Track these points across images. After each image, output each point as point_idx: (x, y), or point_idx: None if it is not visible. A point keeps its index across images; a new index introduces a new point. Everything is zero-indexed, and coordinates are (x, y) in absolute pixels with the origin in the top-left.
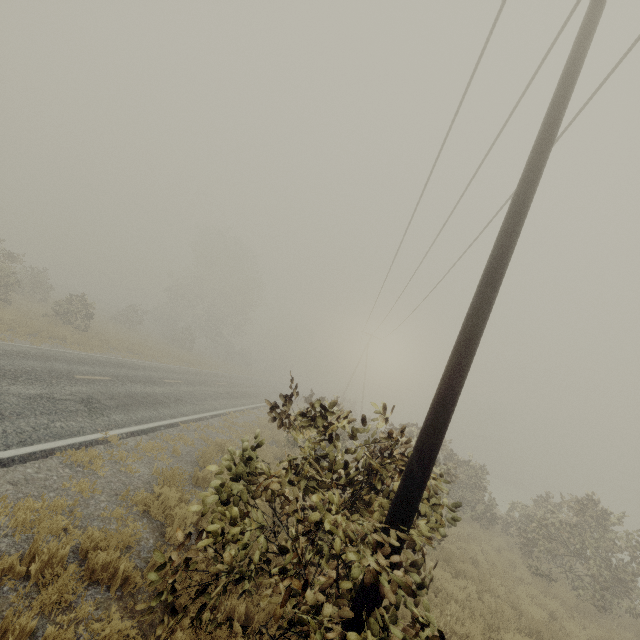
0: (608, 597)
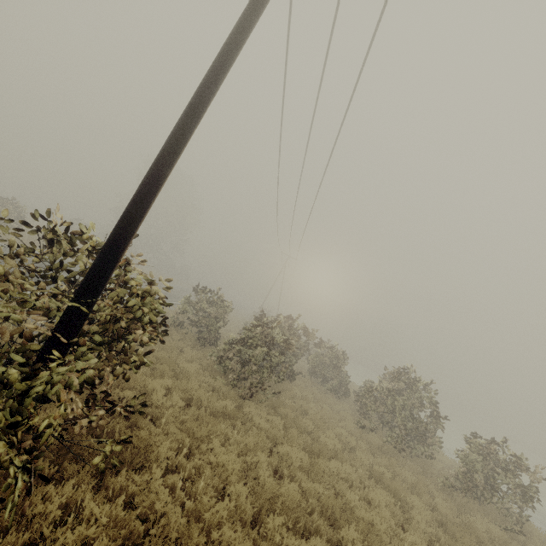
0: (411, 443)
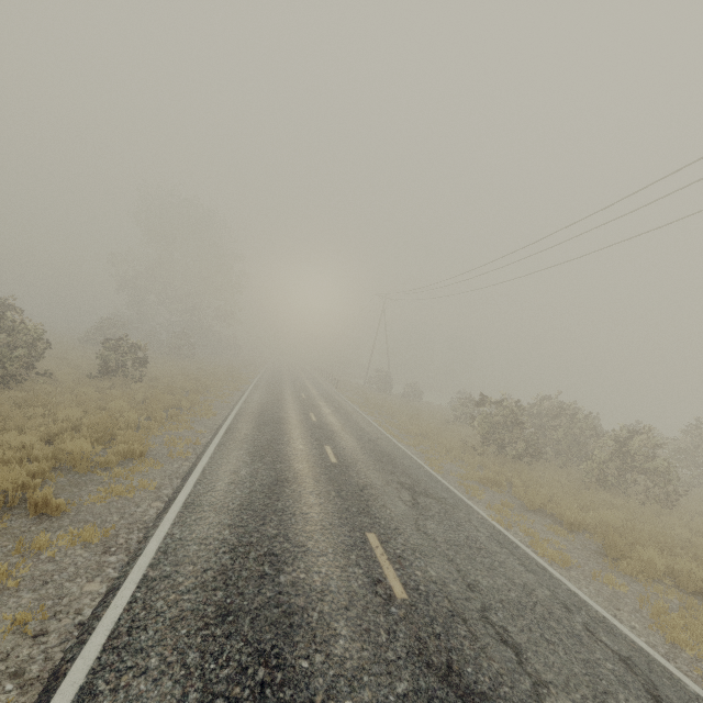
0: None
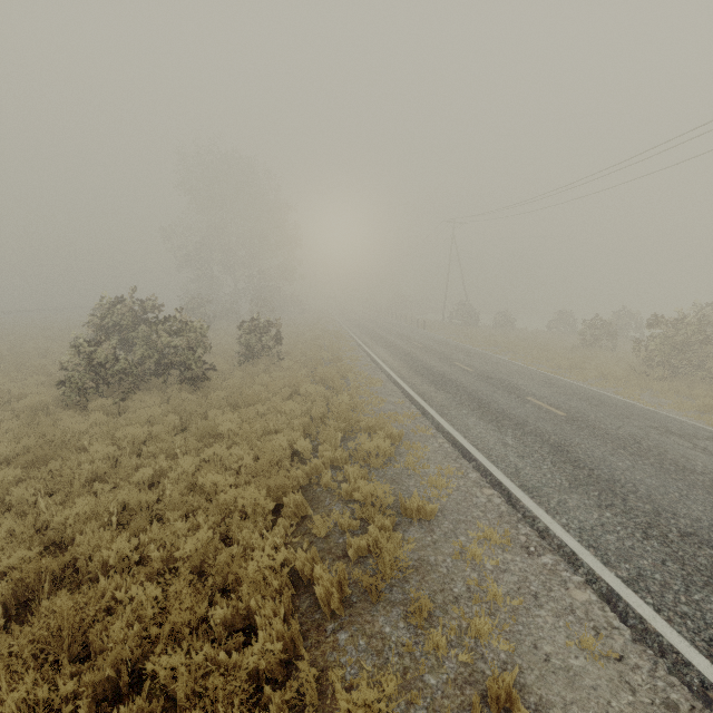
0: None
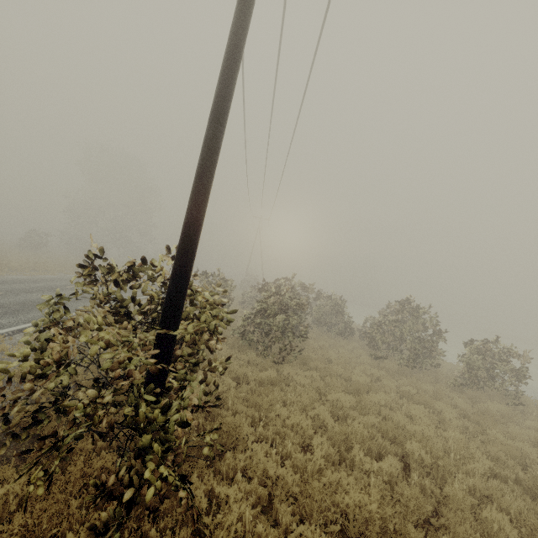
0: (420, 360)
